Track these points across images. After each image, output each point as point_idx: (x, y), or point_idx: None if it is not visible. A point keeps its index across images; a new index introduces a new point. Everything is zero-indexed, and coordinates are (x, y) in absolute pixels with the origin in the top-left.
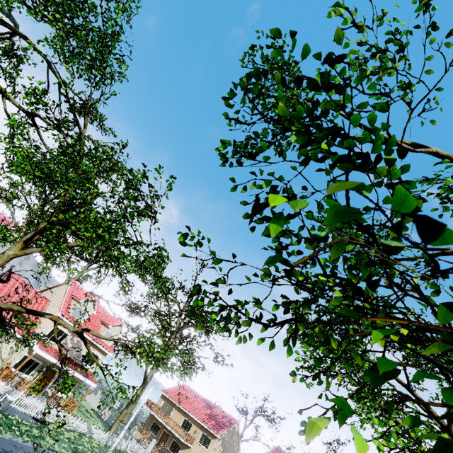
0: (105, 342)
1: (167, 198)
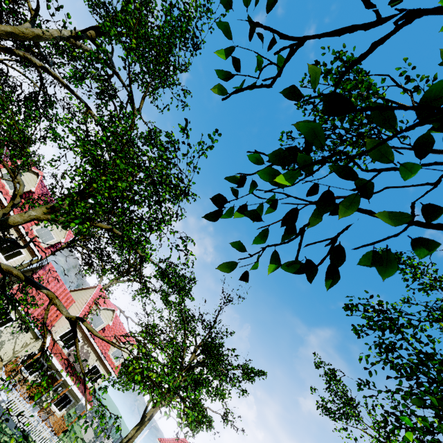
0: (113, 359)
1: (205, 156)
